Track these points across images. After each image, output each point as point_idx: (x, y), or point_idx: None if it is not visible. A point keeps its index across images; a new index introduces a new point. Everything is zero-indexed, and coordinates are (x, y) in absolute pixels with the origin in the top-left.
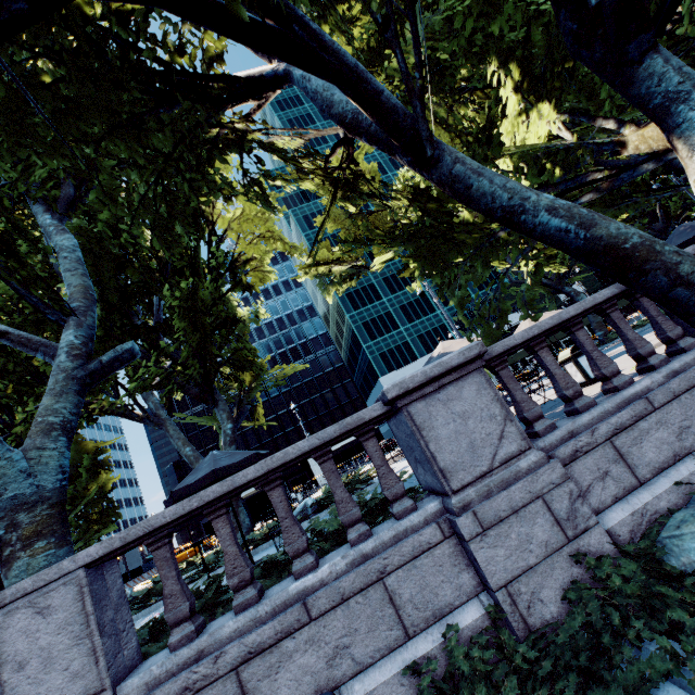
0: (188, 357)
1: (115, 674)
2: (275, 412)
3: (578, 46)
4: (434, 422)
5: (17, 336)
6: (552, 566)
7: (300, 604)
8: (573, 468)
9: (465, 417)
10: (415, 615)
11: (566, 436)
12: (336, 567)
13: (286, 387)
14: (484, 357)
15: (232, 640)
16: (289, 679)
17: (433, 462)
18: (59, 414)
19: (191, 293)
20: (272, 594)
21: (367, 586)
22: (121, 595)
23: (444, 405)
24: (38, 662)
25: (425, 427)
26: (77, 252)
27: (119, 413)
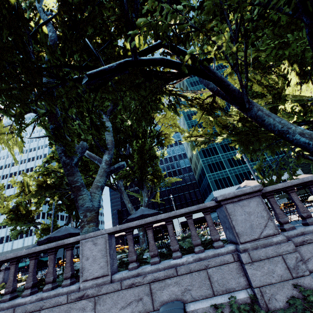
0: (137, 169)
1: (112, 271)
2: (162, 197)
3: None
4: (236, 213)
5: (91, 154)
6: (283, 286)
7: (174, 268)
8: (301, 248)
9: (249, 214)
10: (218, 287)
11: (299, 233)
12: (188, 259)
13: (168, 187)
14: (262, 191)
15: (149, 273)
16: (167, 293)
17: (233, 229)
18: (100, 182)
19: (142, 145)
20: (164, 262)
21: (200, 270)
22: (114, 247)
23: (241, 207)
24: (92, 259)
25: (231, 214)
26: (111, 128)
27: (109, 185)
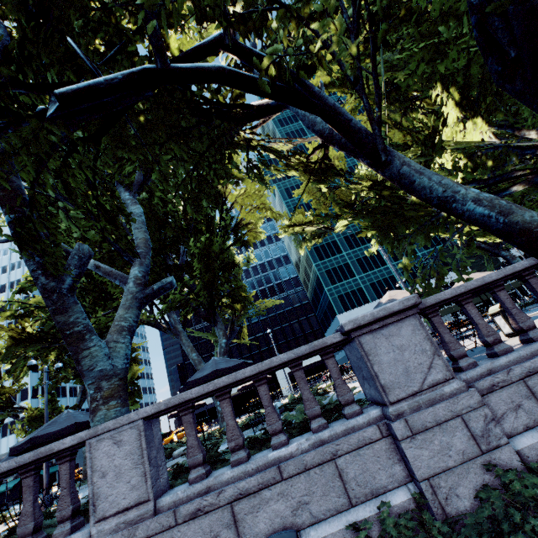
0: (201, 289)
1: (156, 492)
2: (254, 334)
3: (502, 81)
4: (378, 351)
5: (105, 269)
6: (467, 470)
7: (275, 467)
8: (490, 398)
9: (402, 349)
10: (357, 490)
11: (485, 372)
12: (301, 445)
13: (263, 315)
14: (420, 306)
15: (229, 483)
16: (265, 517)
17: (376, 379)
18: (127, 321)
19: (207, 245)
20: (256, 457)
21: (323, 463)
22: (160, 442)
23: (386, 339)
24: (113, 474)
25: (371, 353)
26: (142, 217)
27: (152, 324)
